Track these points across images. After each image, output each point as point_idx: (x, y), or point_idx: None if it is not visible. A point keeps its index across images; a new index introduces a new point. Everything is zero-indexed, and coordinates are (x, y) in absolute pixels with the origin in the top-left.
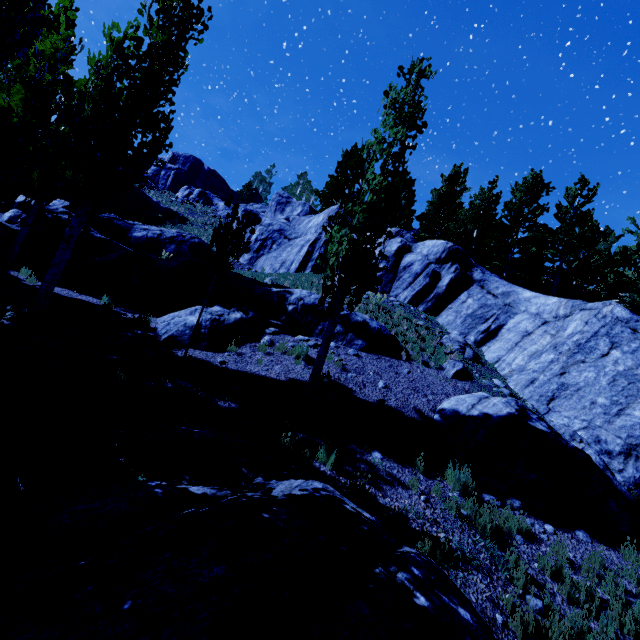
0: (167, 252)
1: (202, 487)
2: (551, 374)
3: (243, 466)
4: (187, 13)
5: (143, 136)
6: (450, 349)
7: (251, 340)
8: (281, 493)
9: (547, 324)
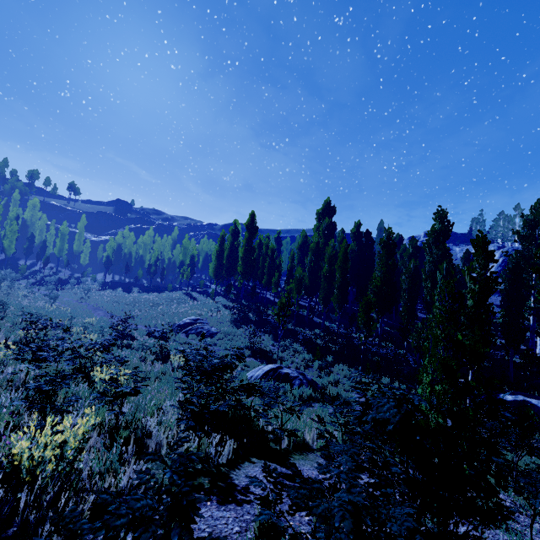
0: None
1: None
2: None
3: None
4: None
5: None
6: None
7: None
8: None
9: None
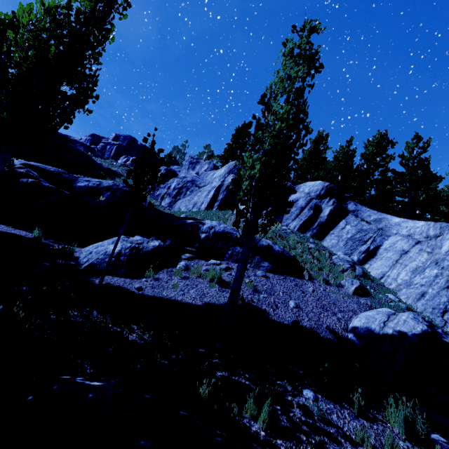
0: (104, 197)
1: None
2: (438, 287)
3: None
4: None
5: (68, 82)
6: (342, 267)
7: (168, 265)
8: None
9: (420, 243)
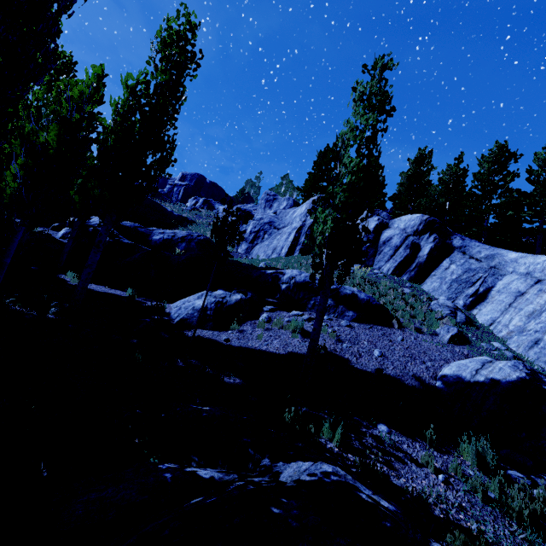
0: (179, 249)
1: (210, 470)
2: None
3: (249, 446)
4: (183, 57)
5: (153, 155)
6: (440, 314)
7: (251, 318)
8: (289, 478)
9: (541, 282)
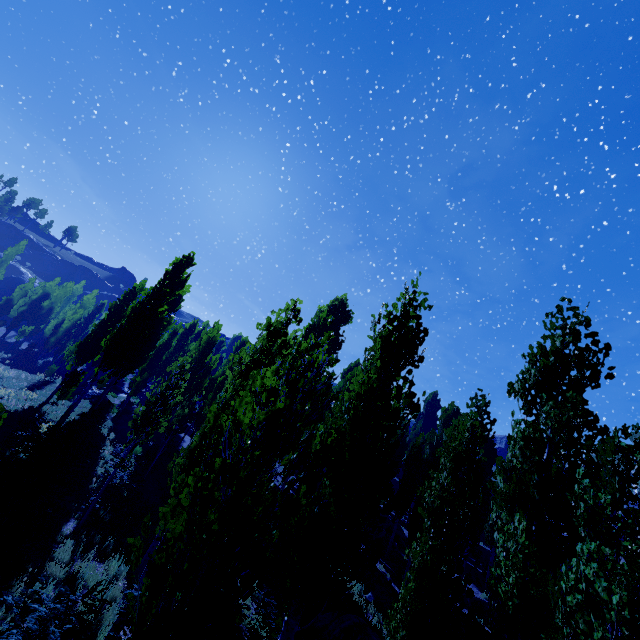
0: None
1: None
2: None
3: None
4: None
5: None
6: None
7: None
8: None
9: None
